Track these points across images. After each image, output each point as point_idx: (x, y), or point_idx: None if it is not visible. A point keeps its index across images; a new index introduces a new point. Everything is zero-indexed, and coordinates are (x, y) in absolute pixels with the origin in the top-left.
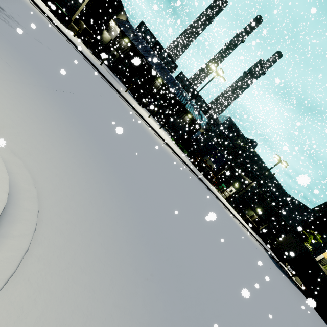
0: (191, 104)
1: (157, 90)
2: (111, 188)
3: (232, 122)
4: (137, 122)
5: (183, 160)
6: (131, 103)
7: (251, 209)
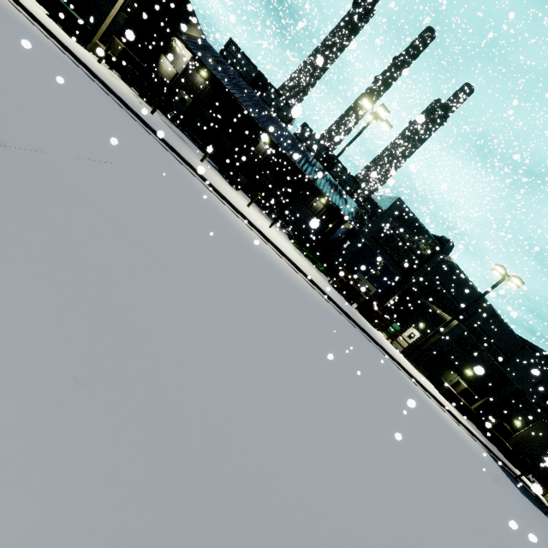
0: (326, 179)
1: (263, 157)
2: None
3: (404, 207)
4: (220, 218)
5: (318, 286)
6: (209, 181)
7: (453, 371)
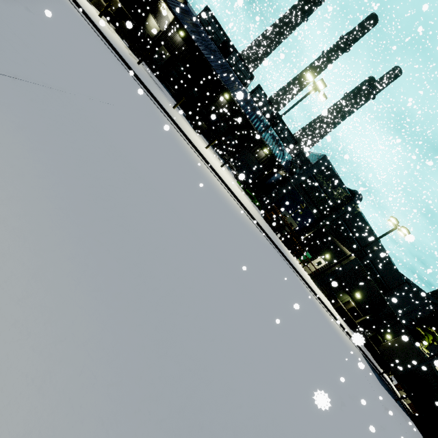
0: (270, 133)
1: (222, 110)
2: (66, 329)
3: (328, 163)
4: (184, 155)
5: (253, 216)
6: (179, 125)
7: (346, 293)
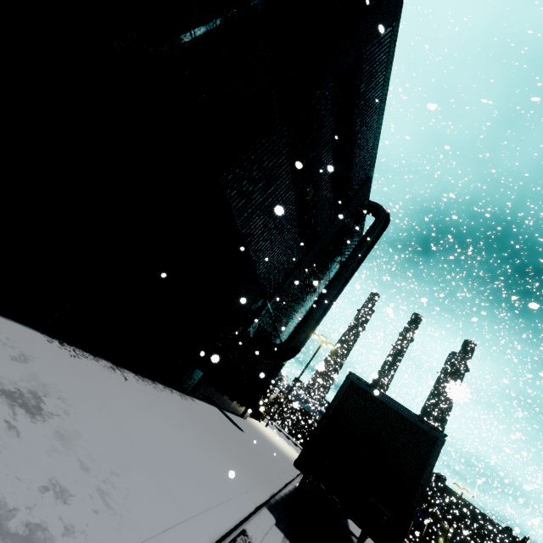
0: None
1: None
2: None
3: None
4: None
5: None
6: None
7: None
